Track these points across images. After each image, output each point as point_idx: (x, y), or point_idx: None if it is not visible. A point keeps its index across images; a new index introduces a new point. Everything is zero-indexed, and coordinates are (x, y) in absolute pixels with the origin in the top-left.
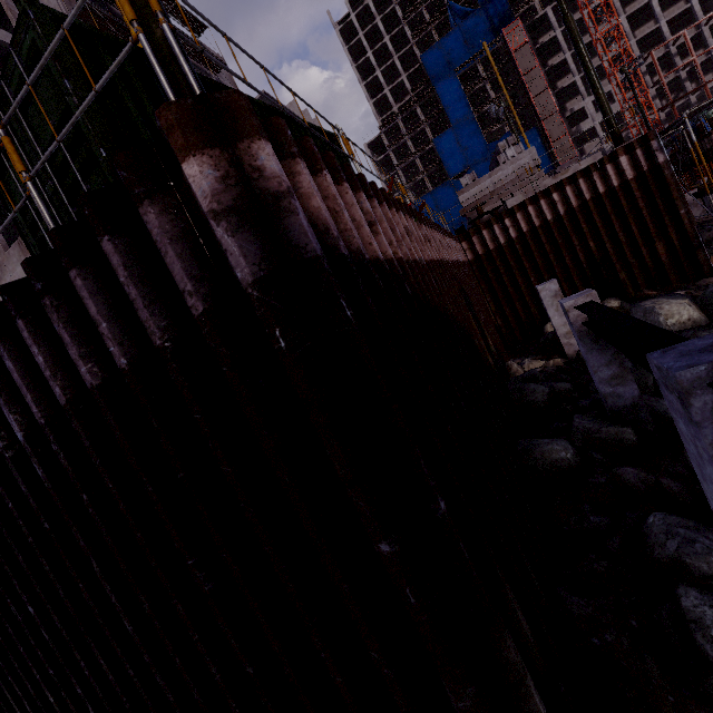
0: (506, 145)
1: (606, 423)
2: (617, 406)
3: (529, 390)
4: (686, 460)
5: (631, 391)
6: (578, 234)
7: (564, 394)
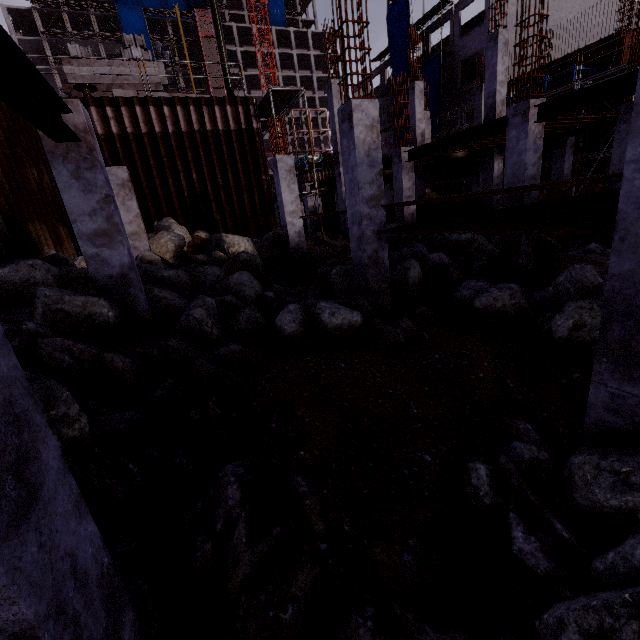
0: (133, 42)
1: (80, 294)
2: (102, 274)
3: (25, 265)
4: (166, 343)
5: (120, 257)
6: (185, 161)
7: (86, 283)
